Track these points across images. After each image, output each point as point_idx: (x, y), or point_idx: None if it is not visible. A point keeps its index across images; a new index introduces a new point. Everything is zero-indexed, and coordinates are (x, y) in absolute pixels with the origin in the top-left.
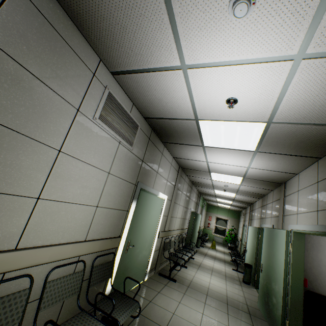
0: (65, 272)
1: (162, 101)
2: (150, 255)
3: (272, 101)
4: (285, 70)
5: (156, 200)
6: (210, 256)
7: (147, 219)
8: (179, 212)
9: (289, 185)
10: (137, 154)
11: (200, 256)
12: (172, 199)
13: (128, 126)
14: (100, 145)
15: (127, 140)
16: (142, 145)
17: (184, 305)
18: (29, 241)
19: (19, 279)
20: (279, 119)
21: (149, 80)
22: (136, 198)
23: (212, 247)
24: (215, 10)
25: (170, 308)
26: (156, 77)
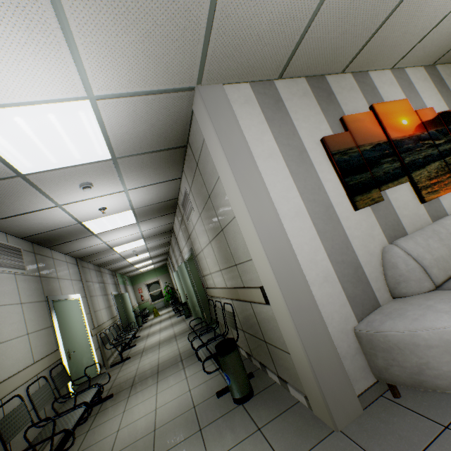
0: (35, 390)
1: (42, 223)
2: (94, 356)
3: (127, 202)
4: (123, 194)
5: (72, 304)
6: (156, 323)
7: (73, 324)
8: (100, 303)
9: (175, 230)
10: (33, 273)
11: (147, 330)
12: (87, 294)
13: (14, 255)
14: (4, 286)
15: (20, 268)
16: (32, 263)
17: (144, 360)
18: (3, 376)
19: (11, 403)
20: (137, 207)
21: (27, 217)
22: (54, 312)
23: (156, 316)
24: (73, 188)
25: (134, 369)
26: (34, 214)
